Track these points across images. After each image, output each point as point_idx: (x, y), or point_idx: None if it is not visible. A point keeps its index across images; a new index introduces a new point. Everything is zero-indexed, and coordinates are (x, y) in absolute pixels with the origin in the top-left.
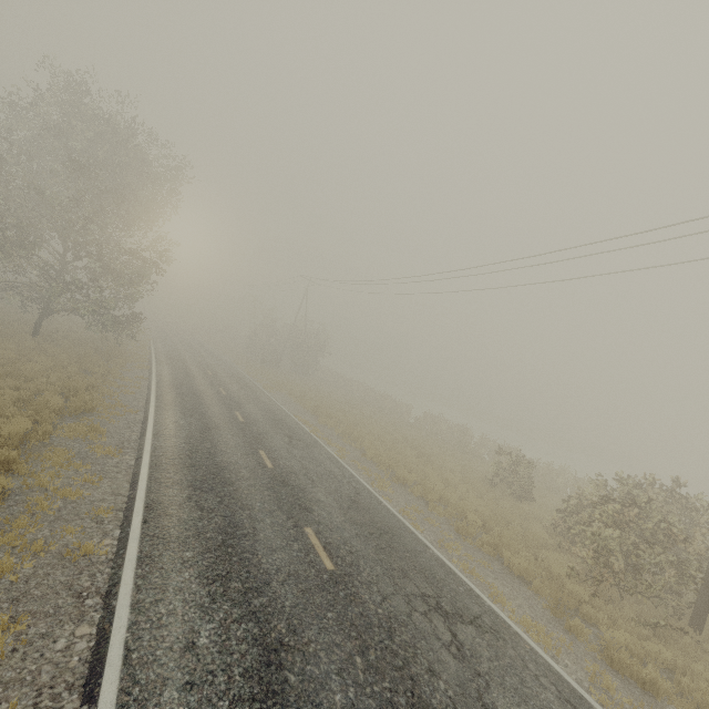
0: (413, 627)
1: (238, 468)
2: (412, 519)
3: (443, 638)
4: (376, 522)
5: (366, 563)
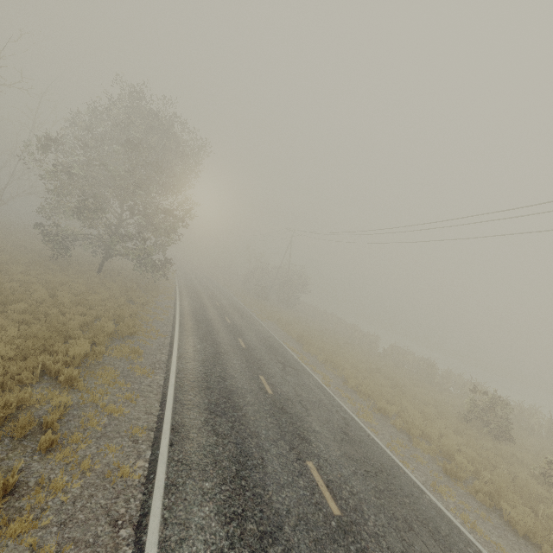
0: None
1: (244, 392)
2: (400, 455)
3: None
4: (369, 458)
5: (369, 508)
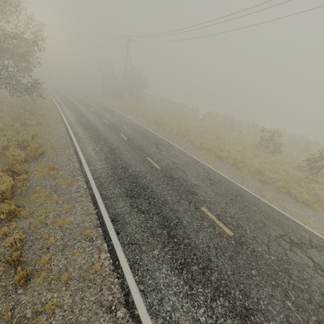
0: (293, 263)
1: (144, 174)
2: (238, 180)
3: (310, 265)
4: (228, 190)
5: (243, 223)
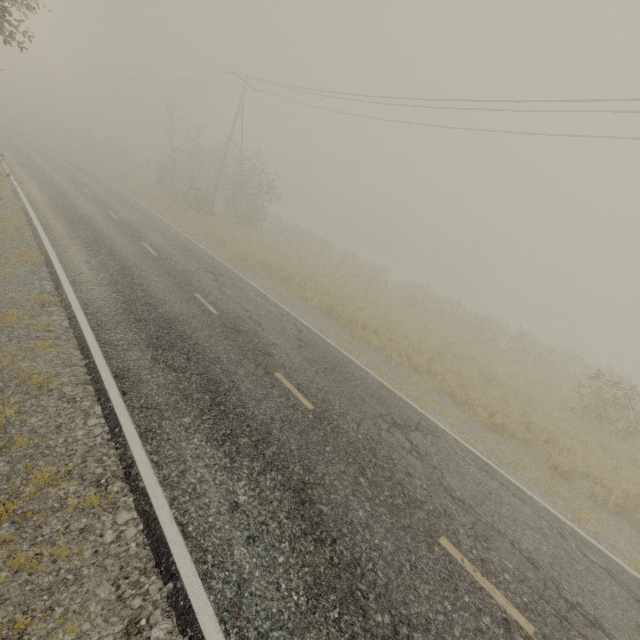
0: None
1: None
2: None
3: None
4: None
5: None
